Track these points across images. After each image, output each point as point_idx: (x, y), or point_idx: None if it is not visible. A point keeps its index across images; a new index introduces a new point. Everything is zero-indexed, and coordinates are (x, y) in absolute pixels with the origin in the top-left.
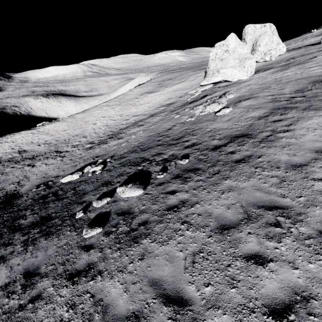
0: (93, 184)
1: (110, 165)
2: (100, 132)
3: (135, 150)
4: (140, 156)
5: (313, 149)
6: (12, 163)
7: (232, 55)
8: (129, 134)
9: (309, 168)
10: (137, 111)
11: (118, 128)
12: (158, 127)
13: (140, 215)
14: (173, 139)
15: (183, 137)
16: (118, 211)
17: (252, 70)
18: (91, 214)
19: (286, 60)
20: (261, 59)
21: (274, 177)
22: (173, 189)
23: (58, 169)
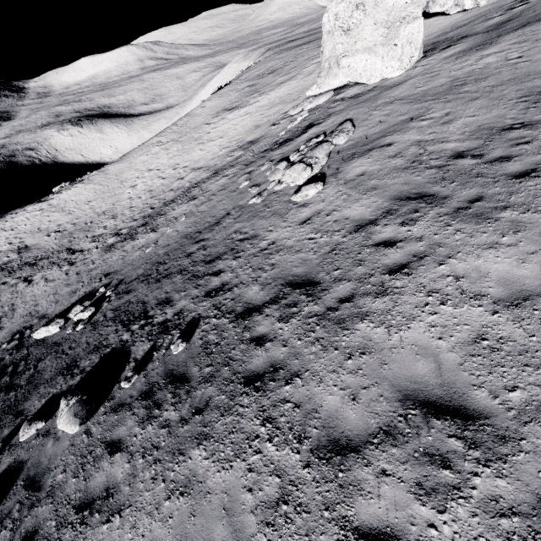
0: (58, 361)
1: (104, 309)
2: (138, 207)
3: (150, 274)
4: (144, 298)
5: (402, 384)
6: (5, 275)
7: (371, 14)
8: (168, 219)
9: (355, 469)
10: (200, 159)
11: (162, 200)
12: (209, 209)
13: (43, 501)
14: (206, 258)
15: (220, 256)
16: (32, 470)
17: (414, 52)
18: (5, 459)
19: (507, 8)
20: (455, 5)
21: (276, 477)
22: (120, 438)
23: (53, 296)
